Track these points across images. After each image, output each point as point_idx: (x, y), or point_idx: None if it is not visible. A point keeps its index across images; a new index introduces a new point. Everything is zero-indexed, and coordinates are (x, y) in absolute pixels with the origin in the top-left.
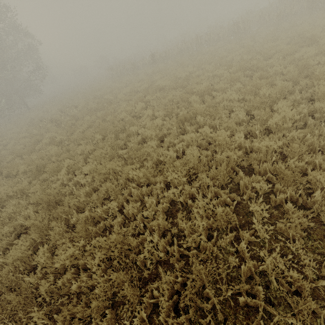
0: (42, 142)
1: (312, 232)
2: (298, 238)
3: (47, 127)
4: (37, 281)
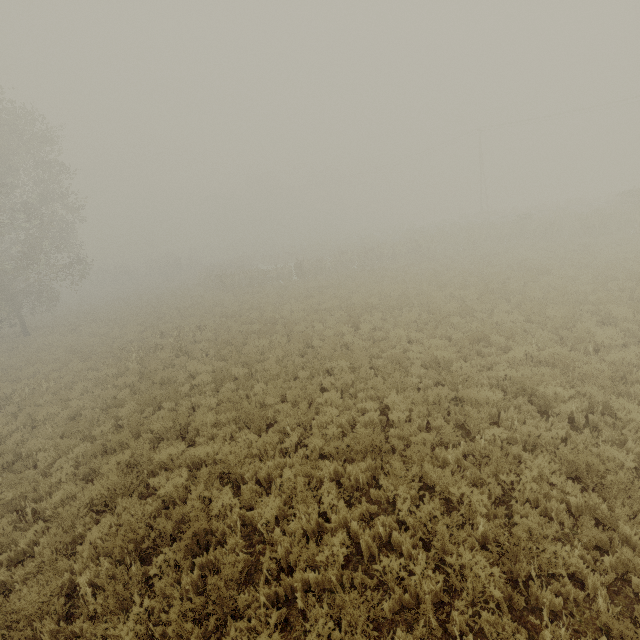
0: (198, 379)
1: None
2: None
3: (166, 358)
4: (493, 528)
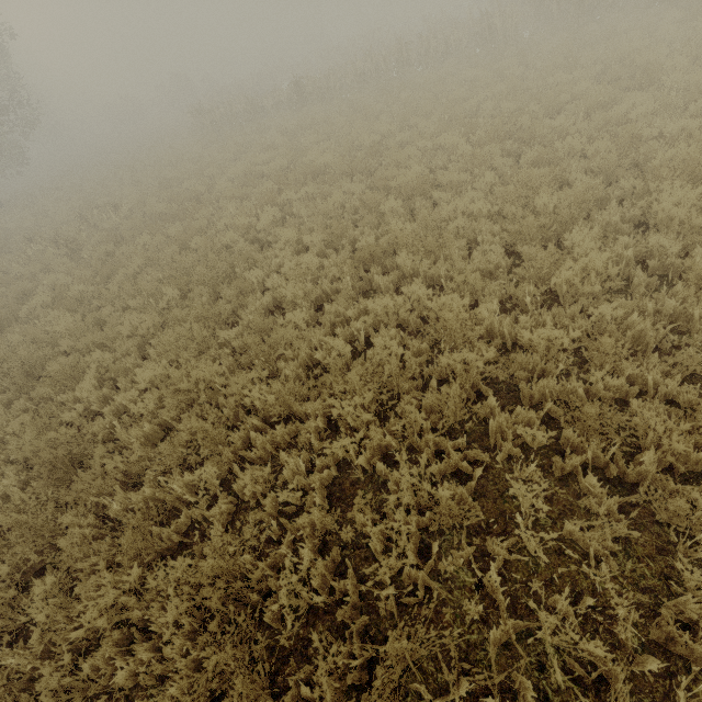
0: (36, 299)
1: (634, 539)
2: (606, 556)
3: (46, 259)
4: (33, 664)
